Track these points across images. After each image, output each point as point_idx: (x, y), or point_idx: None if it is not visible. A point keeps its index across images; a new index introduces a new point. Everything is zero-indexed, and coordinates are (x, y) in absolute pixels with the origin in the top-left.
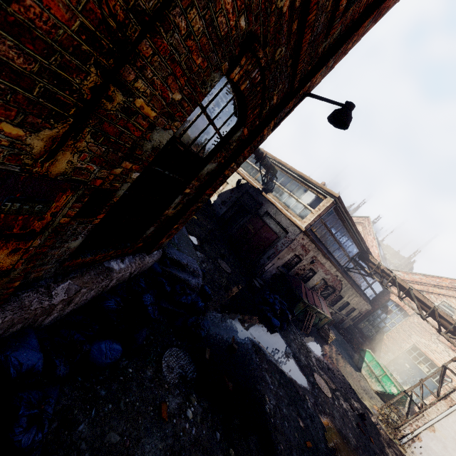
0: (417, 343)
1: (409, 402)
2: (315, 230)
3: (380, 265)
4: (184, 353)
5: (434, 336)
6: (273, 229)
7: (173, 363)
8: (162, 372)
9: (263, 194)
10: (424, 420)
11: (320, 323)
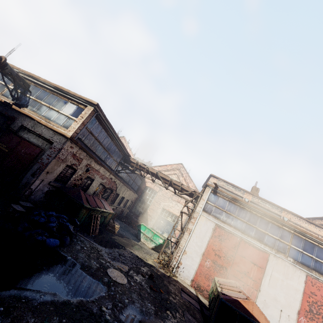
0: (164, 206)
1: (170, 243)
2: (84, 139)
3: (138, 162)
4: None
5: (170, 199)
6: (34, 143)
7: None
8: None
9: (14, 107)
10: (180, 250)
11: (106, 220)
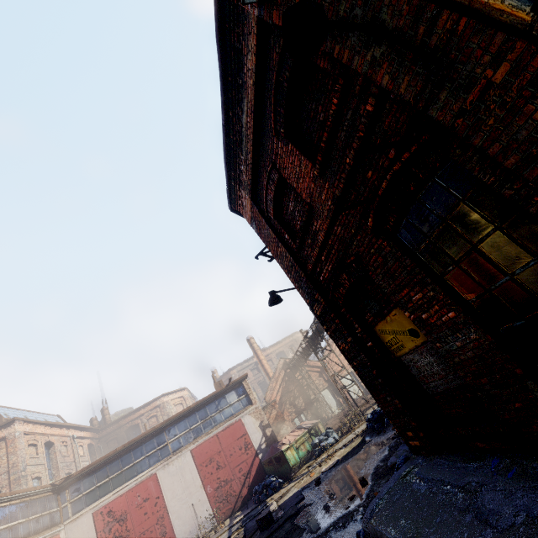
0: None
1: None
2: None
3: None
4: None
5: None
6: None
7: None
8: None
9: None
10: None
11: None
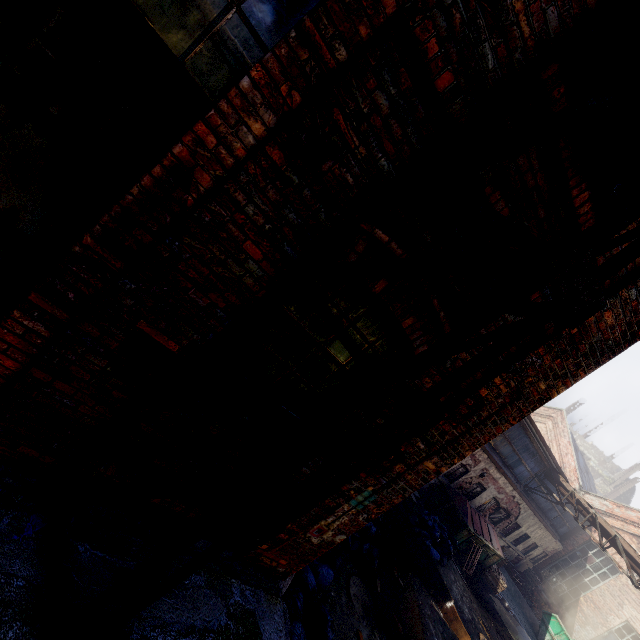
0: (632, 619)
1: None
2: None
3: (575, 493)
4: (362, 583)
5: None
6: None
7: (357, 592)
8: (351, 600)
9: None
10: None
11: (488, 560)
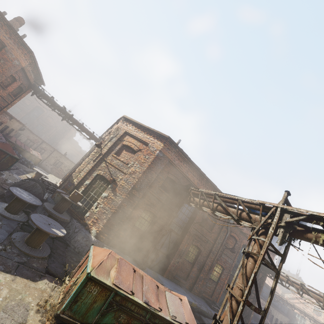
0: None
1: None
2: None
3: (279, 295)
4: None
5: None
6: None
7: None
8: None
9: None
10: None
11: None
